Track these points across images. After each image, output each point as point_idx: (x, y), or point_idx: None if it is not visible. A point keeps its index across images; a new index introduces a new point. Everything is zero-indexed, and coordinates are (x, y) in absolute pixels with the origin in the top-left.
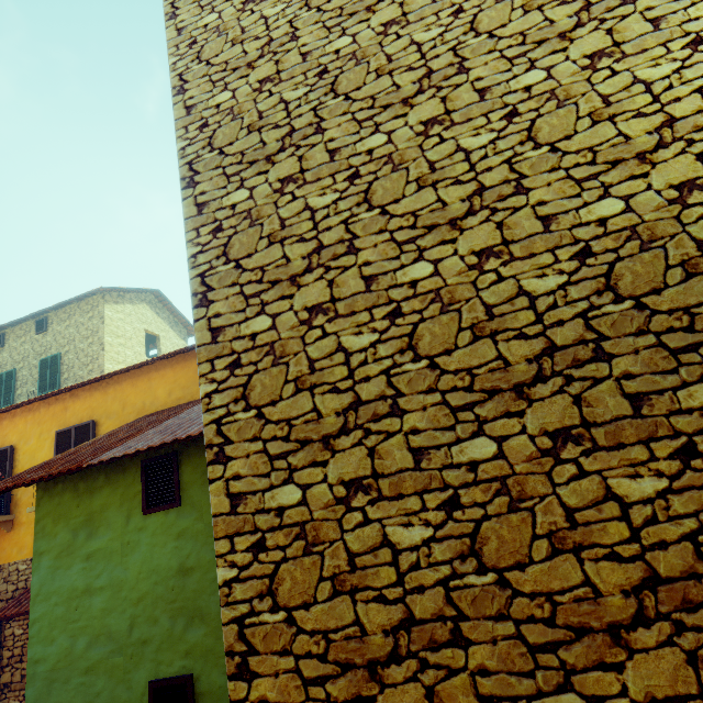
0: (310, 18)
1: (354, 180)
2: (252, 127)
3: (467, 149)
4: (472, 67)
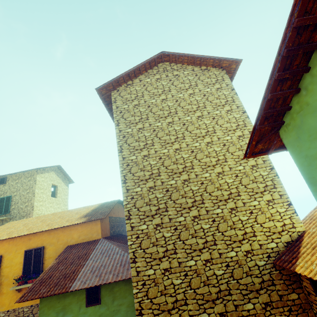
0: (164, 169)
1: (176, 230)
2: (147, 203)
3: (203, 228)
4: (205, 202)
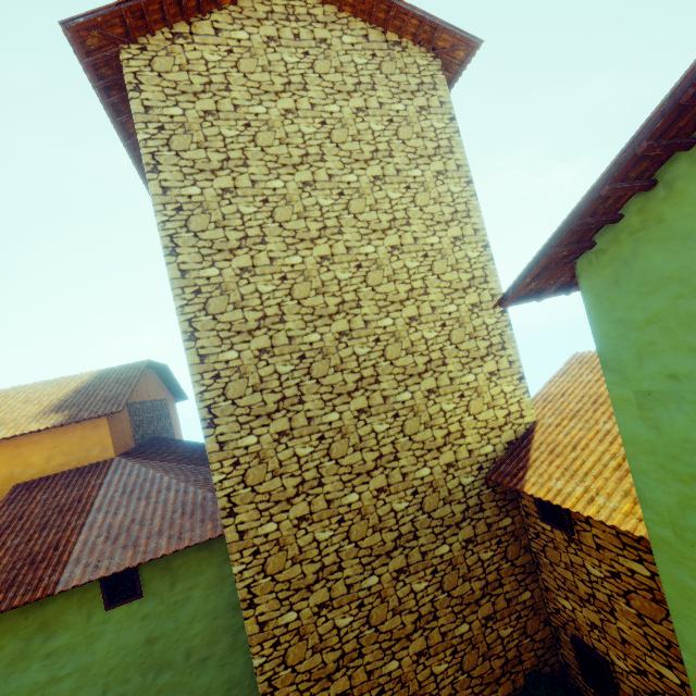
0: (293, 307)
1: (322, 440)
2: (255, 388)
3: (376, 432)
4: (382, 381)
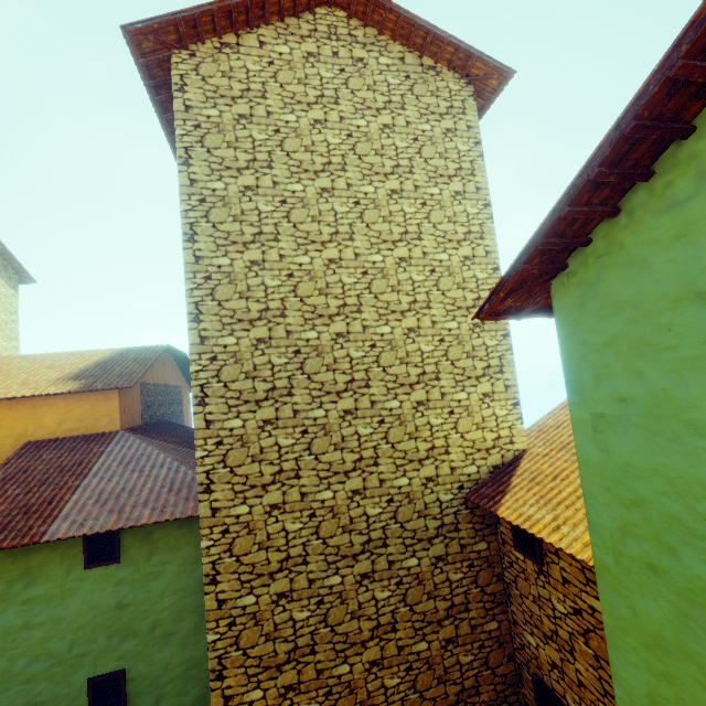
0: (295, 303)
1: (304, 434)
2: (248, 374)
3: (360, 434)
4: (372, 386)
